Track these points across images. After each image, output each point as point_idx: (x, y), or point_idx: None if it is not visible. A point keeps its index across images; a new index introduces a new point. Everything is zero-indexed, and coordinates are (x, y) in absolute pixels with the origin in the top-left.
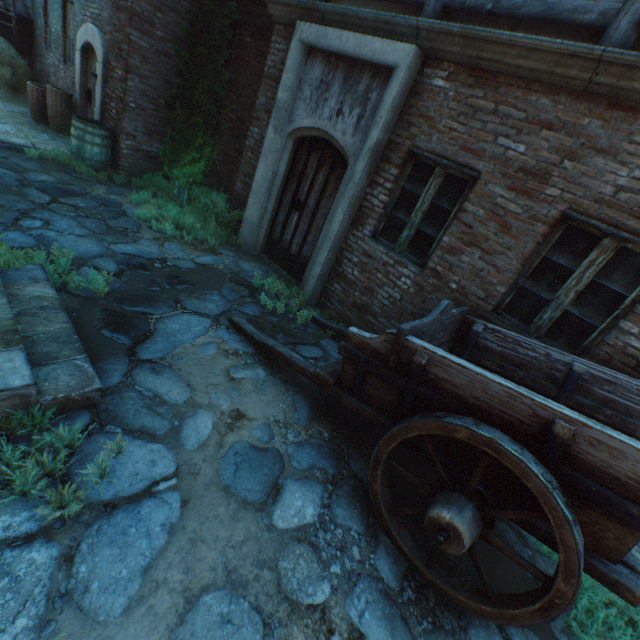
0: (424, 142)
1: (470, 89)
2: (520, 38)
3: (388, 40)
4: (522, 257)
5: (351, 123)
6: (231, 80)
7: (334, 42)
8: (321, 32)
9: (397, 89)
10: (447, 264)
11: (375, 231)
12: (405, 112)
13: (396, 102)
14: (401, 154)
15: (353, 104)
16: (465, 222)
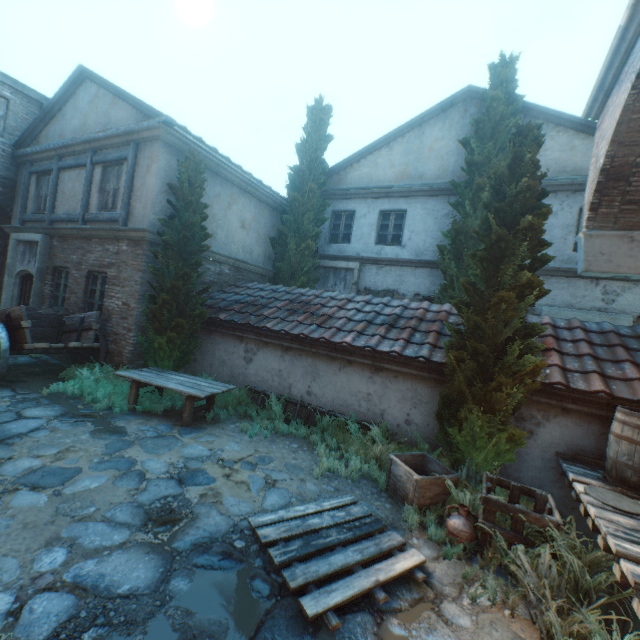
0: (56, 263)
1: (63, 243)
2: (62, 227)
3: (36, 234)
4: (84, 291)
5: (34, 264)
6: (4, 262)
7: (23, 237)
8: (19, 235)
9: (40, 248)
10: (69, 304)
11: (53, 304)
12: (50, 255)
13: (43, 252)
14: (52, 270)
15: (34, 257)
16: (70, 286)
